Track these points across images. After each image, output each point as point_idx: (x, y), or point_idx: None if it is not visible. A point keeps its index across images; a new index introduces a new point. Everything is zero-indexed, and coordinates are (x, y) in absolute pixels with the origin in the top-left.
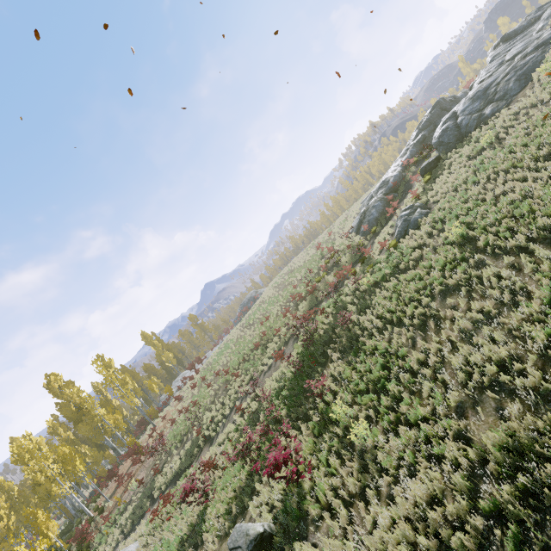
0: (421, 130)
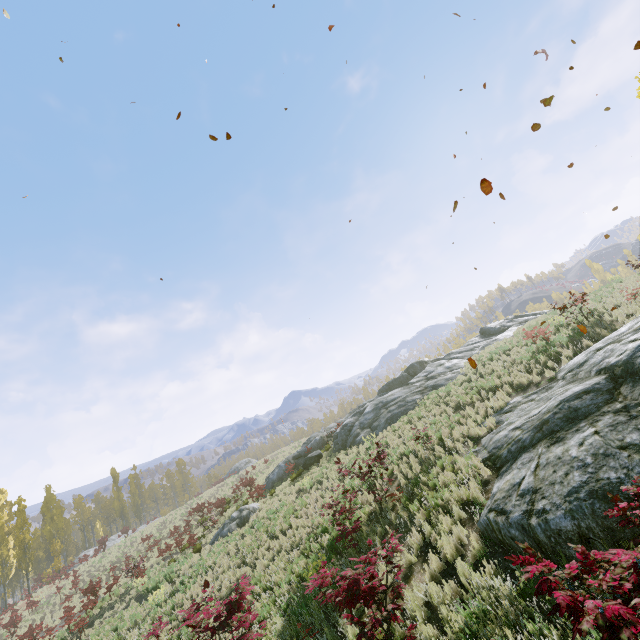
0: (381, 391)
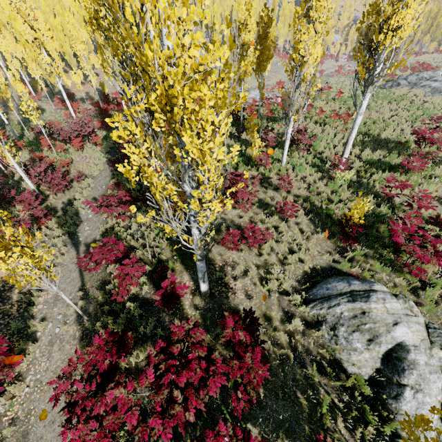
0: None
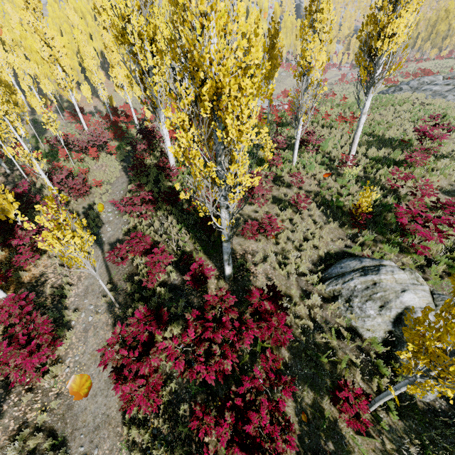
0: None
